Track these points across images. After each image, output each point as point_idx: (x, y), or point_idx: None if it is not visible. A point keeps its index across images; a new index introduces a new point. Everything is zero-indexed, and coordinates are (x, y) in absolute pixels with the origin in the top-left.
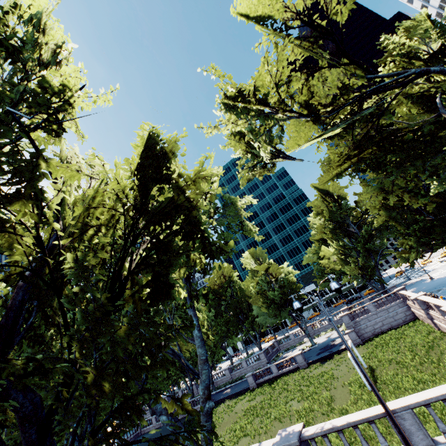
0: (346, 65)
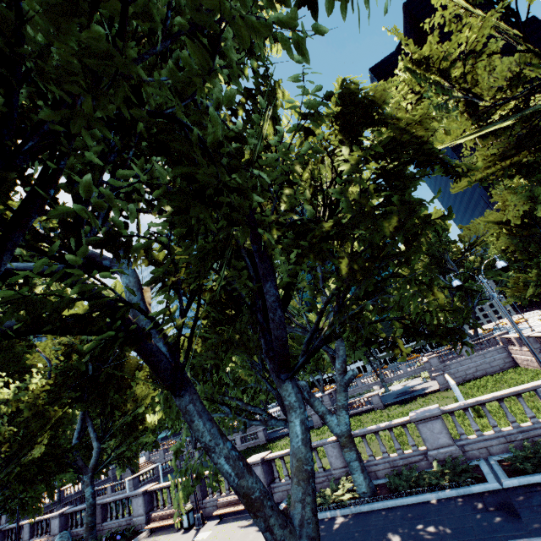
0: (523, 51)
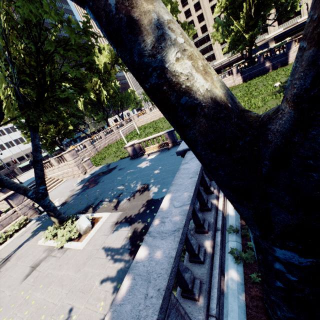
0: None
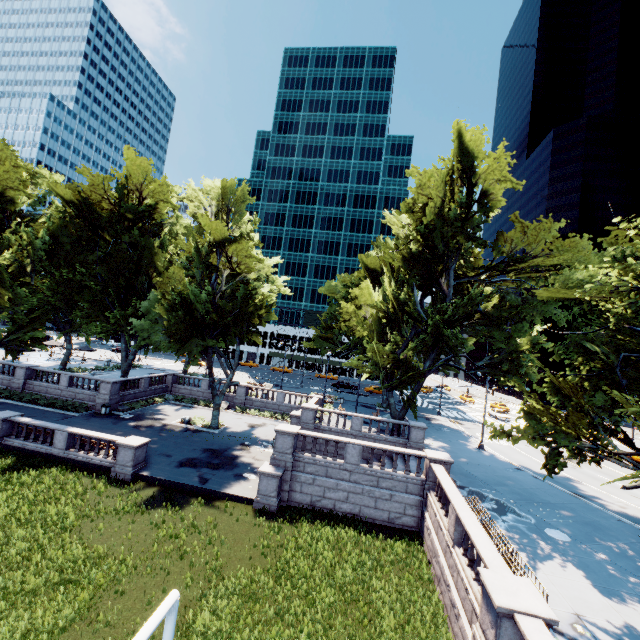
0: None
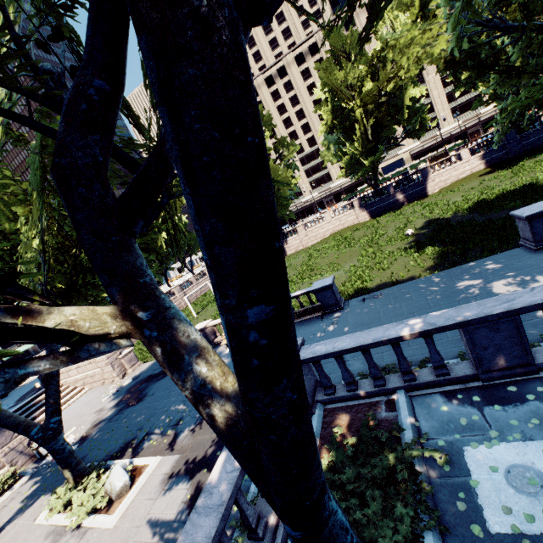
0: None
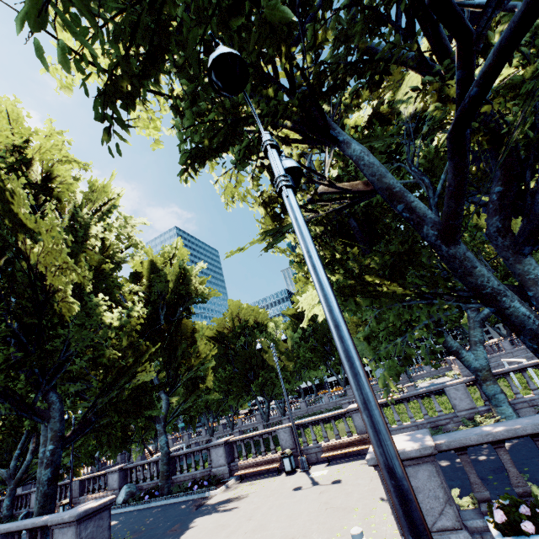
0: None
